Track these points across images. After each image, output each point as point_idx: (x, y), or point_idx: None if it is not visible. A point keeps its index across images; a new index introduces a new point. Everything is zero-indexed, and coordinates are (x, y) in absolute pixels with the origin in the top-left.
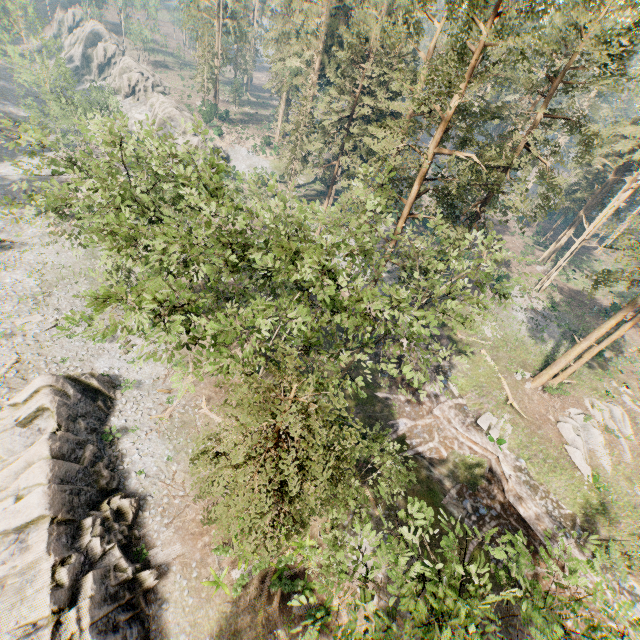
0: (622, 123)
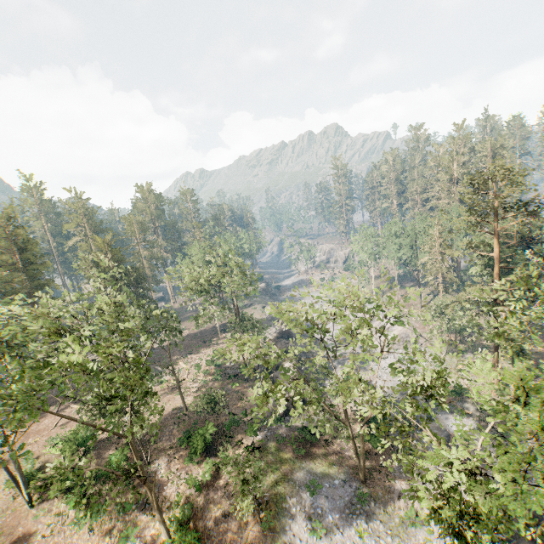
0: None
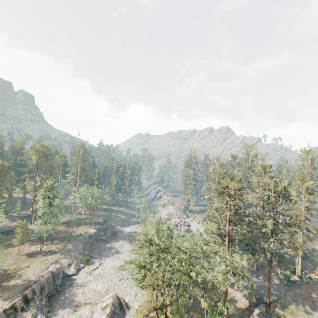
0: None
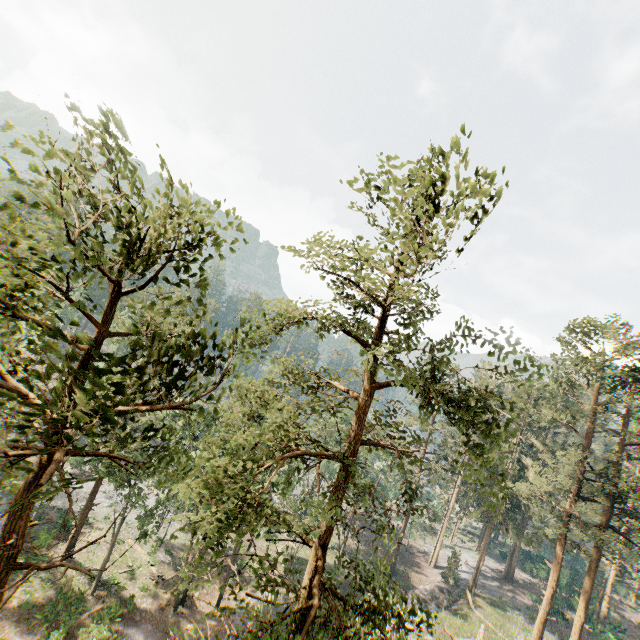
0: None
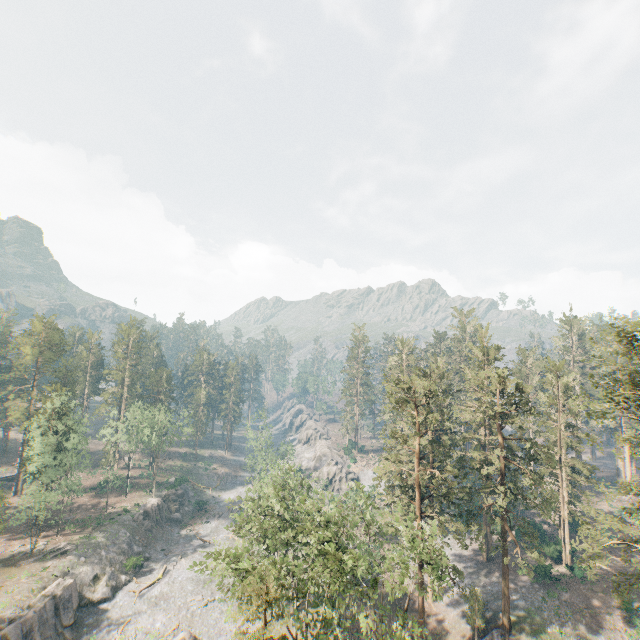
0: (638, 427)
